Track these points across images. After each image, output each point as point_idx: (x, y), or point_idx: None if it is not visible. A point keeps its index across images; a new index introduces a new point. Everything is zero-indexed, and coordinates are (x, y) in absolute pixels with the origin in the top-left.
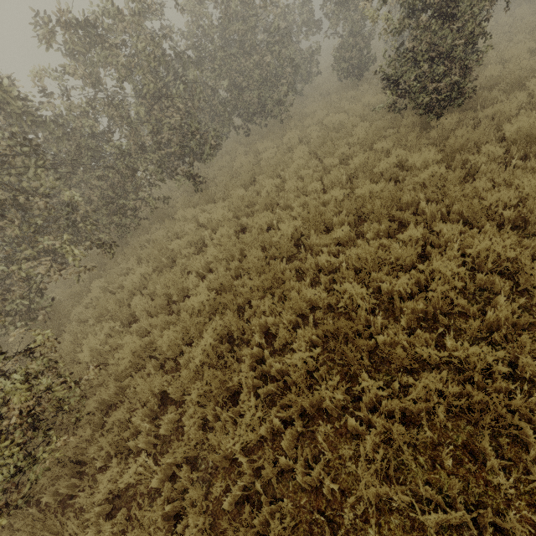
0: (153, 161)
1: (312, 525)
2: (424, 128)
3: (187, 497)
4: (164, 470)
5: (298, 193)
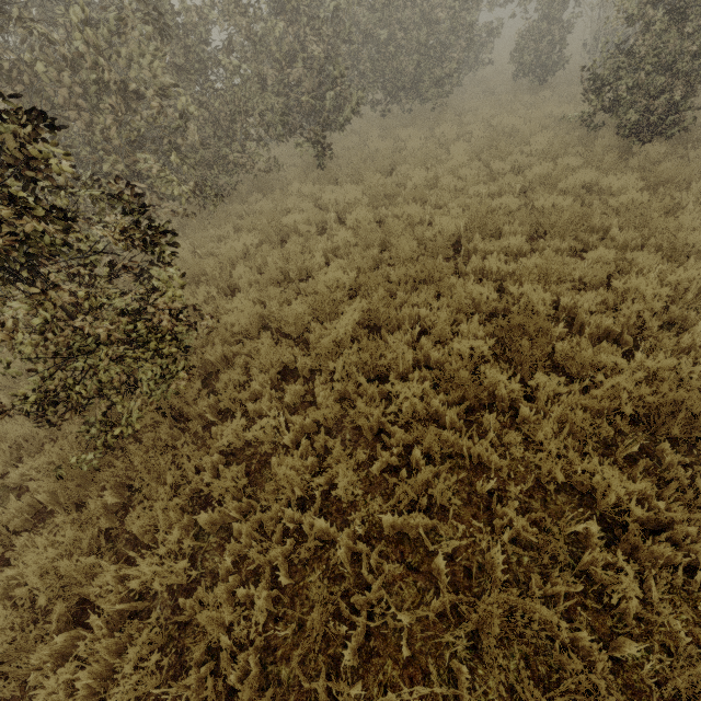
0: (277, 106)
1: (471, 495)
2: (618, 156)
3: (330, 455)
4: (295, 433)
5: (455, 195)
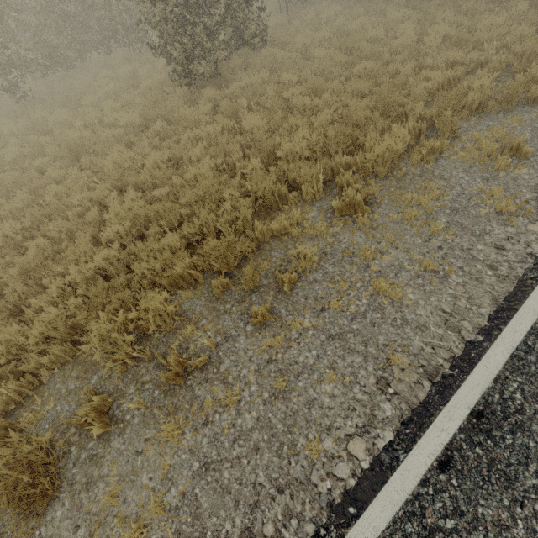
0: None
1: None
2: (190, 93)
3: None
4: None
5: (70, 126)
